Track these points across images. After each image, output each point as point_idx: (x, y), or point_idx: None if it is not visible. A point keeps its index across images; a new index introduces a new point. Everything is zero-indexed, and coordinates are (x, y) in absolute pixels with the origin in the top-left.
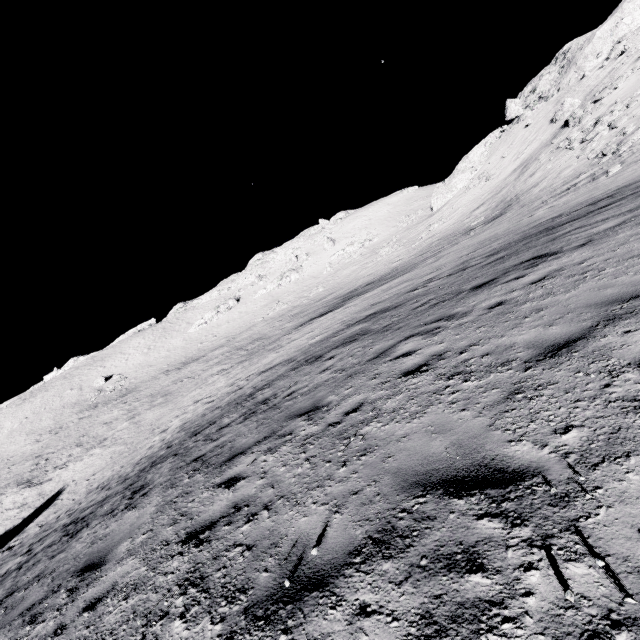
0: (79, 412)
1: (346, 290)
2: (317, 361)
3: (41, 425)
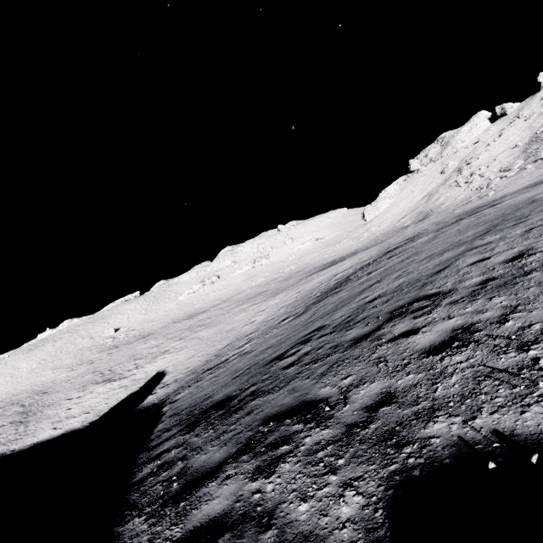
0: (101, 352)
1: (321, 264)
2: (402, 246)
3: (64, 363)
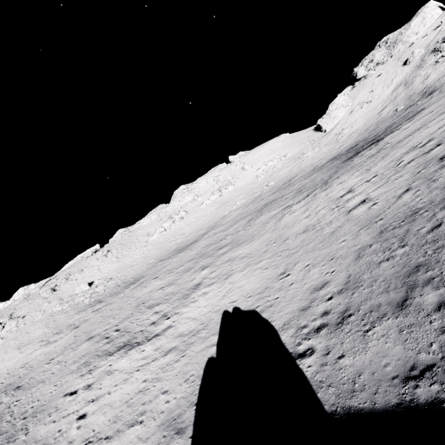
0: (80, 311)
1: (316, 166)
2: None
3: (33, 336)
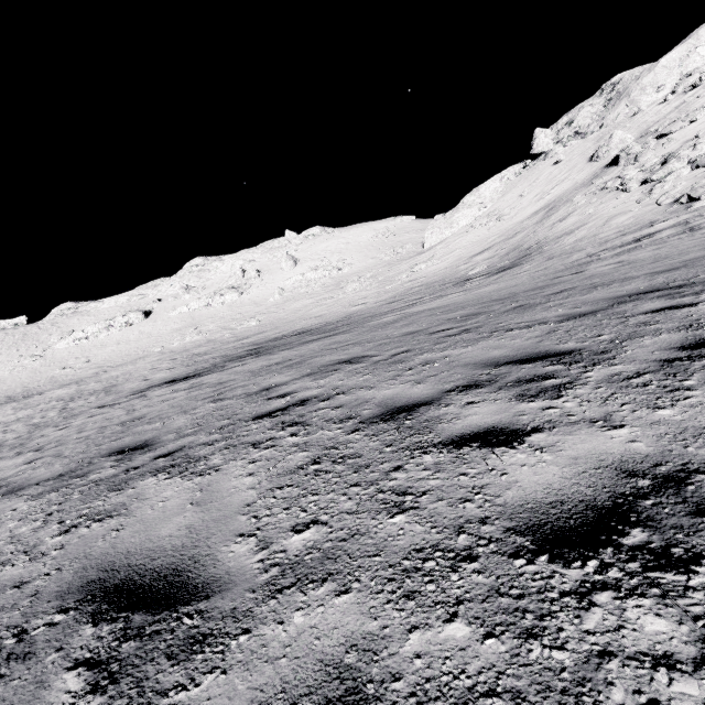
0: None
1: (276, 333)
2: None
3: None
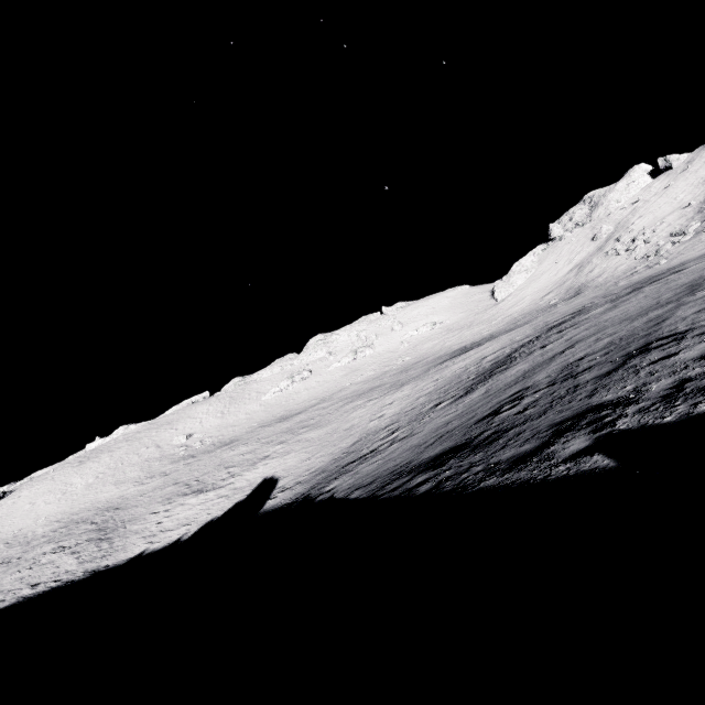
0: (174, 462)
1: (446, 352)
2: (571, 320)
3: (128, 476)
